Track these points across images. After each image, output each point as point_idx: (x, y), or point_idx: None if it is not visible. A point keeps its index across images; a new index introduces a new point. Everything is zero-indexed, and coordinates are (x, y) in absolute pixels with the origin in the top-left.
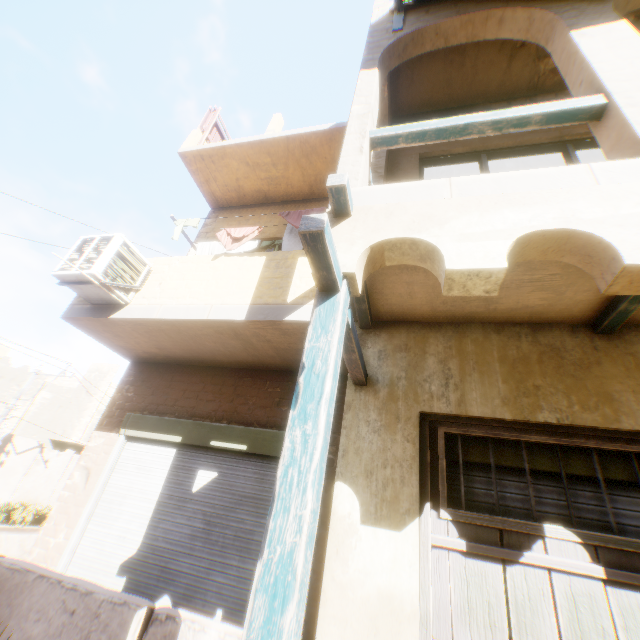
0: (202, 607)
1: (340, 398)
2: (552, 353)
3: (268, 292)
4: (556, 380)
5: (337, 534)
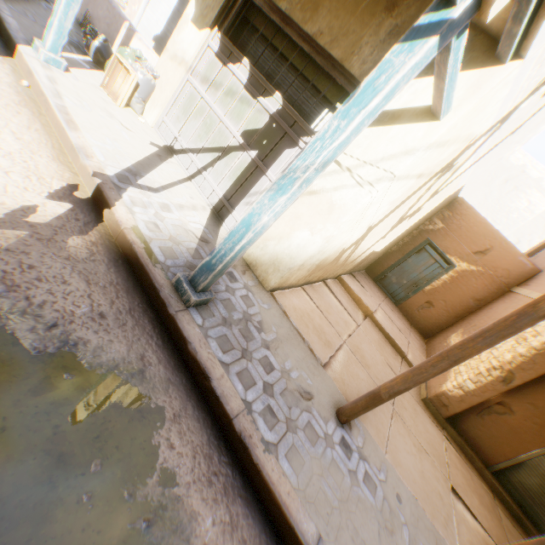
0: None
1: None
2: None
3: None
4: None
5: (182, 22)
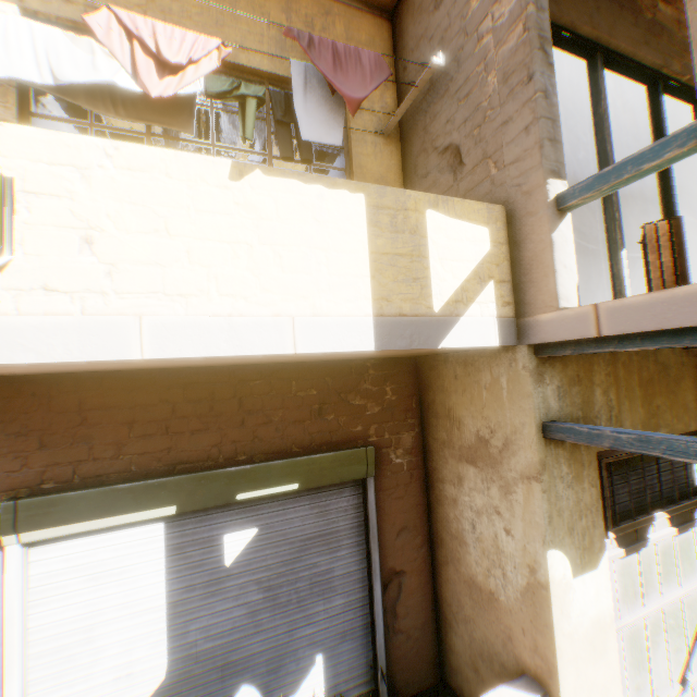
0: (297, 666)
1: (396, 390)
2: (663, 372)
3: (398, 288)
4: (665, 398)
5: (559, 597)
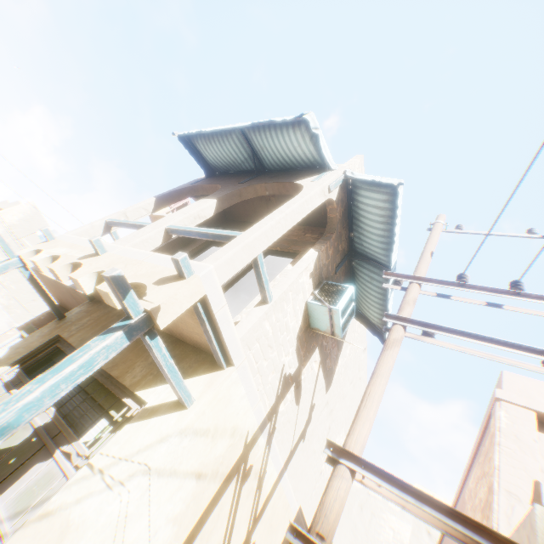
0: None
1: None
2: None
3: None
4: None
5: None
